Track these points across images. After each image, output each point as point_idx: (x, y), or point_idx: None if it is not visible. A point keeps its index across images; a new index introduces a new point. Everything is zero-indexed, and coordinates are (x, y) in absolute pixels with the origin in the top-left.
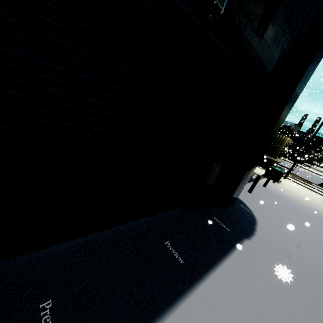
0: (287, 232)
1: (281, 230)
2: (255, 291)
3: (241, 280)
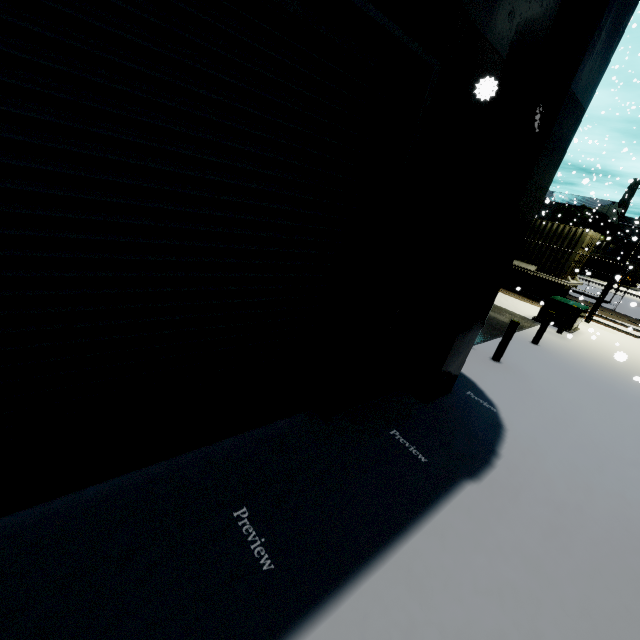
0: (583, 452)
1: (566, 449)
2: (468, 639)
3: (432, 607)
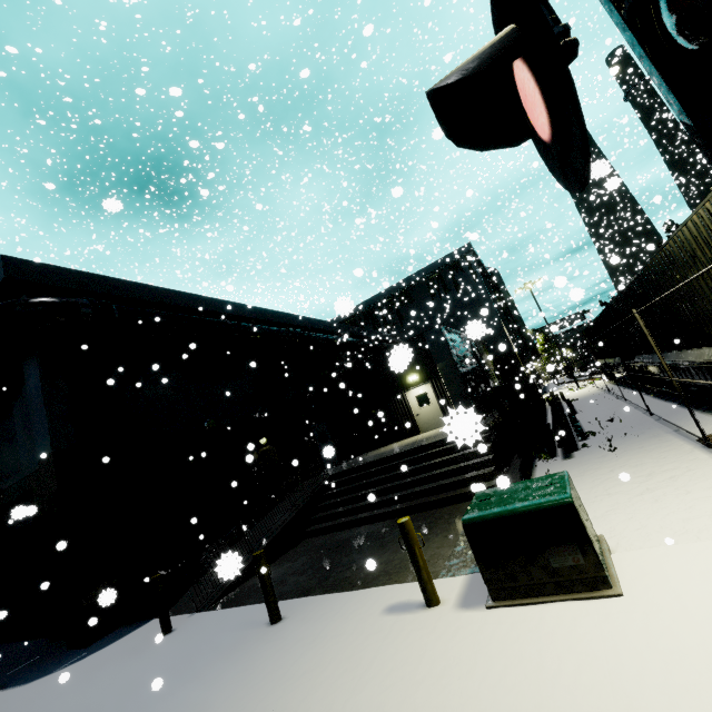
0: None
1: None
2: None
3: None
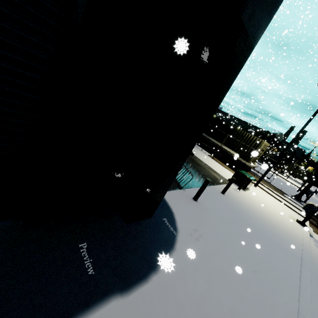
0: (219, 271)
1: (209, 268)
2: None
3: None
